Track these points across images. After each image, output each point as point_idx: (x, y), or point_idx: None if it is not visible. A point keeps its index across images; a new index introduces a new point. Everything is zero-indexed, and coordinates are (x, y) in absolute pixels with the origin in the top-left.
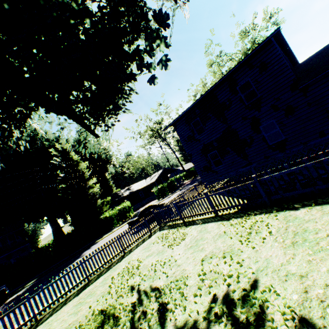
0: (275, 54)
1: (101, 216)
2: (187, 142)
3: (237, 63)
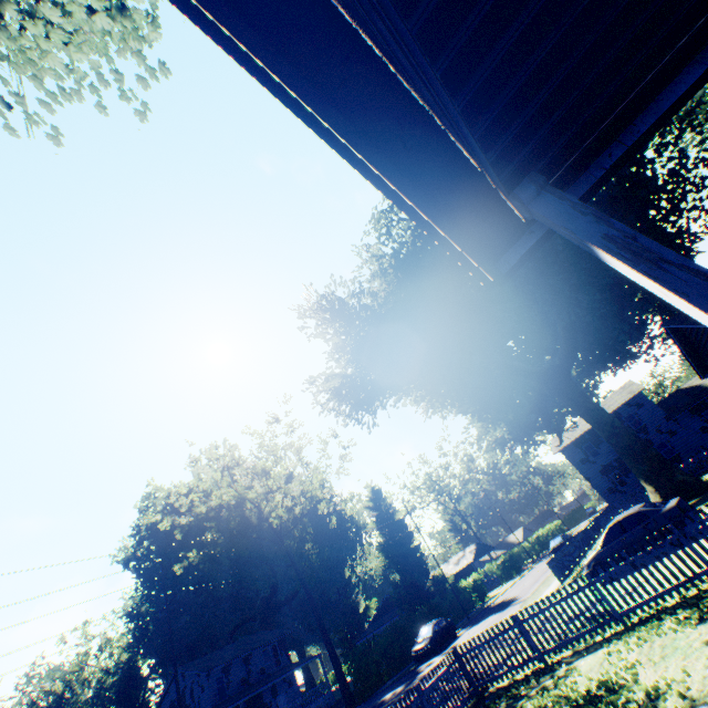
0: (644, 399)
1: (459, 584)
2: (580, 465)
3: (622, 403)
